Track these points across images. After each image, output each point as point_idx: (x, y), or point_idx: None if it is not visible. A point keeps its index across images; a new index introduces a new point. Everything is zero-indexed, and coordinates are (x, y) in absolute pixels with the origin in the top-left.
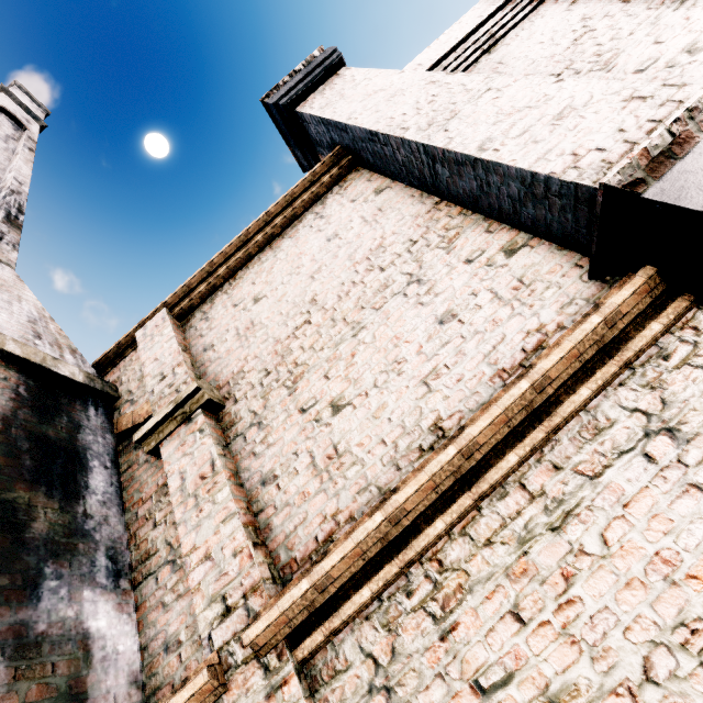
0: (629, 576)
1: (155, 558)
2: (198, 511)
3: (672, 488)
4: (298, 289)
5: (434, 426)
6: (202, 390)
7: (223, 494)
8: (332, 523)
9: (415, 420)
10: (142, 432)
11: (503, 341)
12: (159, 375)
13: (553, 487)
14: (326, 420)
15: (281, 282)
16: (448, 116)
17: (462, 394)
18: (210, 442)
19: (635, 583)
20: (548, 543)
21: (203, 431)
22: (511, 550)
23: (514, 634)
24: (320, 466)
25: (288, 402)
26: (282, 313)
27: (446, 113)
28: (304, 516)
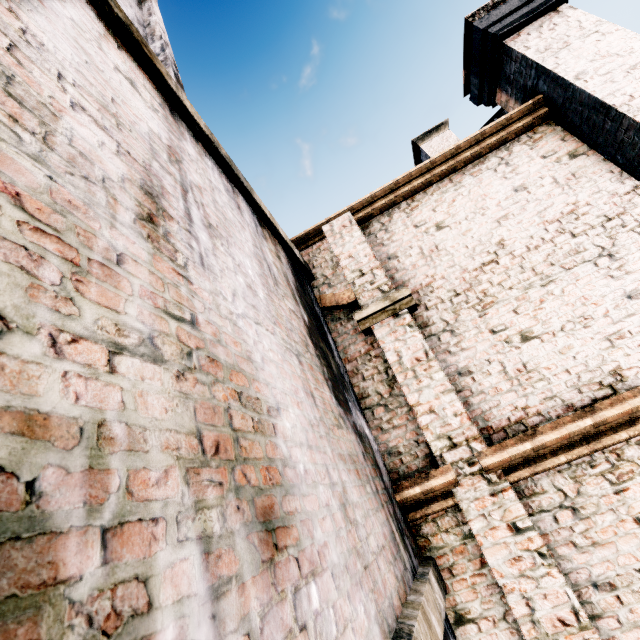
0: None
1: (368, 400)
2: (418, 381)
3: None
4: (483, 229)
5: (614, 372)
6: (411, 296)
7: (439, 375)
8: (522, 412)
9: (597, 363)
10: (362, 315)
11: None
12: (358, 271)
13: None
14: (516, 344)
15: (465, 218)
16: None
17: None
18: (421, 336)
19: None
20: None
21: (413, 327)
22: None
23: None
24: (510, 374)
25: (478, 322)
26: (468, 247)
27: None
28: (498, 403)
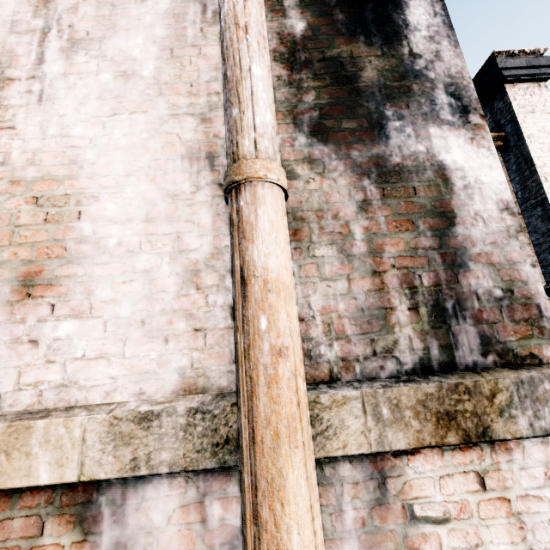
0: None
1: None
2: None
3: None
4: None
5: None
6: None
7: None
8: None
9: None
10: None
11: None
12: None
13: None
14: None
15: None
16: None
17: None
18: None
19: None
20: None
21: None
22: None
23: None
24: None
25: None
26: None
27: None
28: None
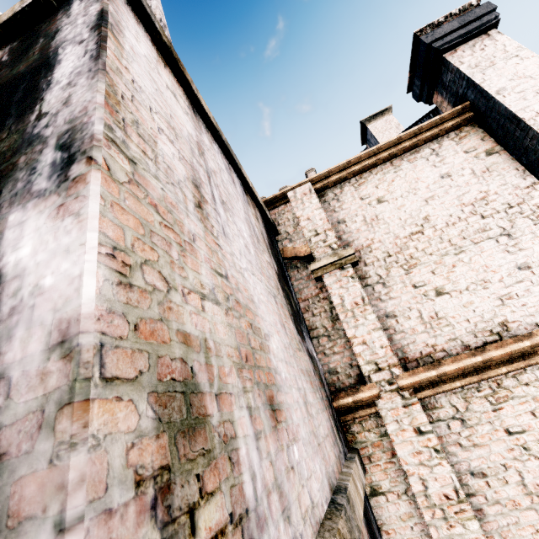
0: None
1: (316, 331)
2: (355, 320)
3: None
4: (414, 206)
5: (502, 323)
6: (355, 254)
7: (372, 317)
8: (431, 348)
9: (490, 316)
10: (316, 266)
11: None
12: (314, 231)
13: None
14: (431, 297)
15: (401, 196)
16: None
17: (523, 313)
18: (360, 286)
19: None
20: None
21: (354, 278)
22: (537, 390)
23: (530, 419)
24: (425, 319)
25: (404, 278)
26: (401, 219)
27: None
28: (414, 340)
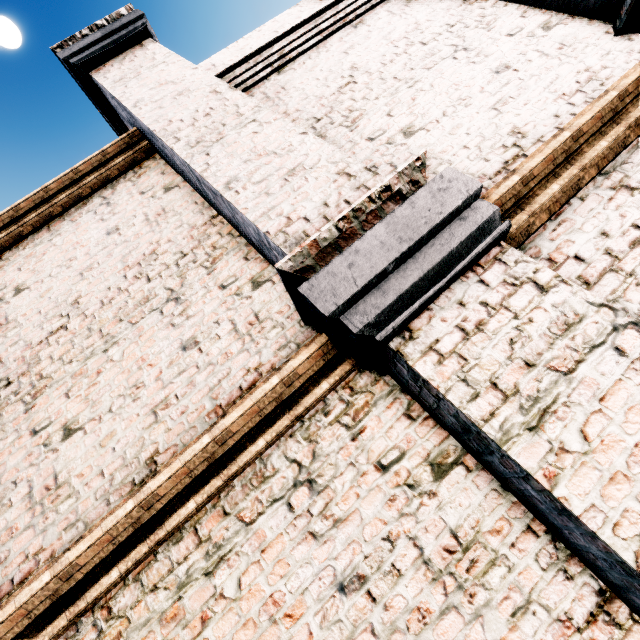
0: (248, 617)
1: None
2: None
3: (298, 535)
4: (64, 286)
5: (150, 460)
6: None
7: None
8: (32, 563)
9: (136, 451)
10: None
11: (228, 376)
12: None
13: (218, 532)
14: (55, 445)
15: (49, 274)
16: (215, 138)
17: (182, 428)
18: None
19: (250, 623)
20: (200, 587)
21: None
22: (170, 596)
23: None
24: (36, 498)
25: (21, 421)
26: (41, 312)
27: (214, 134)
28: (6, 556)
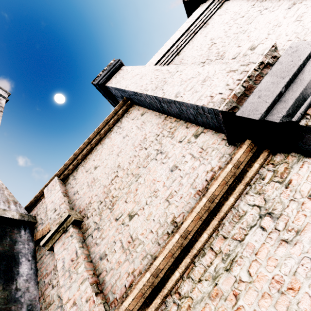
0: (263, 291)
1: (53, 305)
2: (70, 279)
3: (275, 242)
4: (112, 161)
5: (172, 221)
6: (71, 215)
7: (81, 268)
8: (132, 276)
9: (164, 219)
10: (44, 240)
11: (197, 176)
12: (53, 209)
13: (224, 247)
14: (127, 223)
15: (105, 159)
16: (163, 84)
17: (183, 204)
18: (75, 241)
19: (266, 295)
20: (225, 277)
21: (72, 236)
22: (210, 283)
23: None
24: (125, 247)
25: (110, 216)
26: (106, 173)
27: (162, 82)
28: (119, 274)
